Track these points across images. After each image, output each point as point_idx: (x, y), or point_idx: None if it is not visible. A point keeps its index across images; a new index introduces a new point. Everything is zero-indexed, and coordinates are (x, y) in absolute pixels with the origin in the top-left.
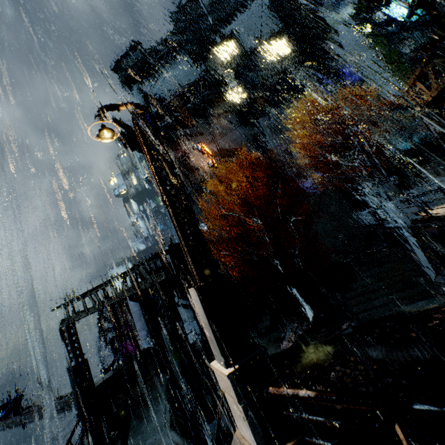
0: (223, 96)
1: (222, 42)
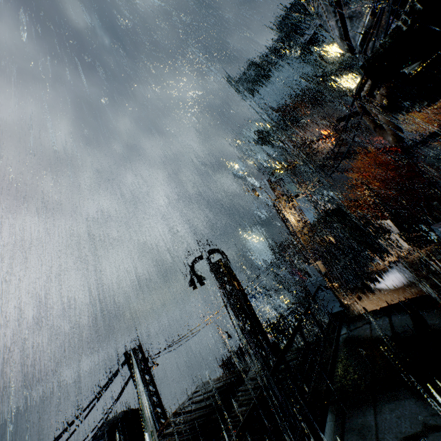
0: (337, 85)
1: (332, 42)
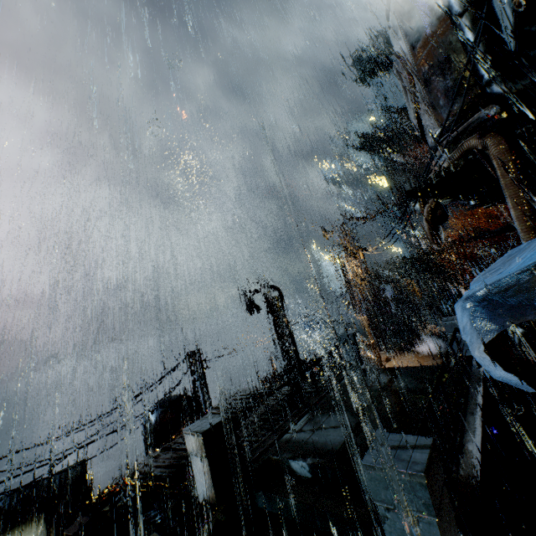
0: None
1: None
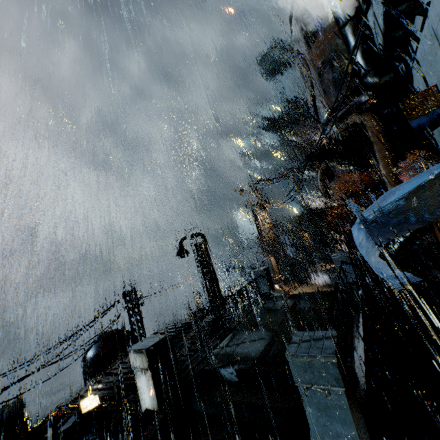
0: None
1: None
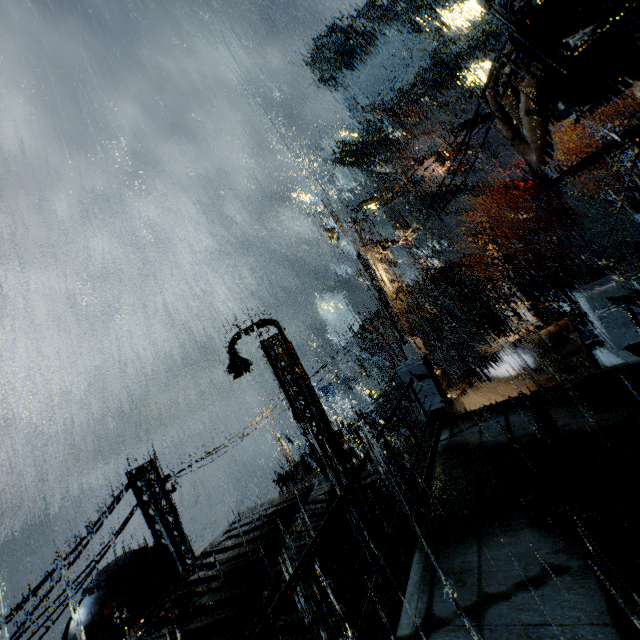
0: (462, 78)
1: (460, 4)
